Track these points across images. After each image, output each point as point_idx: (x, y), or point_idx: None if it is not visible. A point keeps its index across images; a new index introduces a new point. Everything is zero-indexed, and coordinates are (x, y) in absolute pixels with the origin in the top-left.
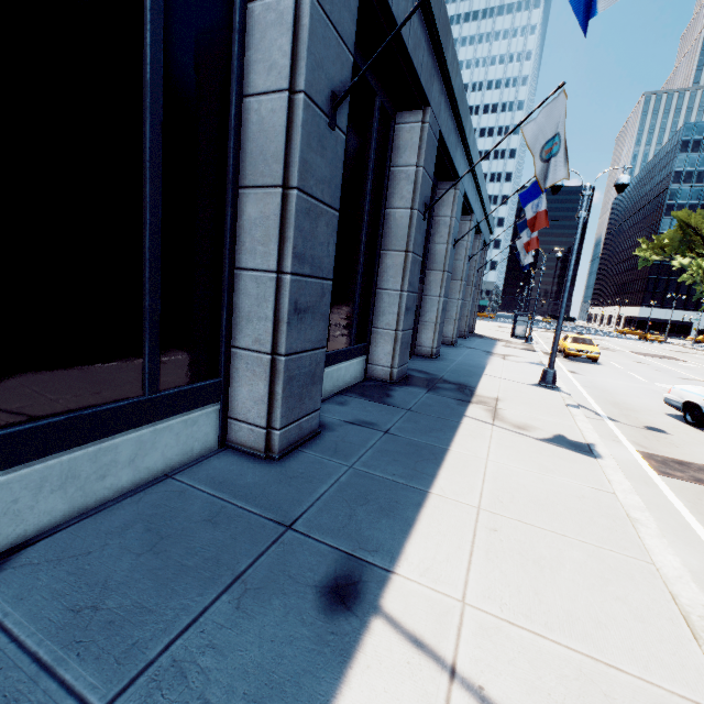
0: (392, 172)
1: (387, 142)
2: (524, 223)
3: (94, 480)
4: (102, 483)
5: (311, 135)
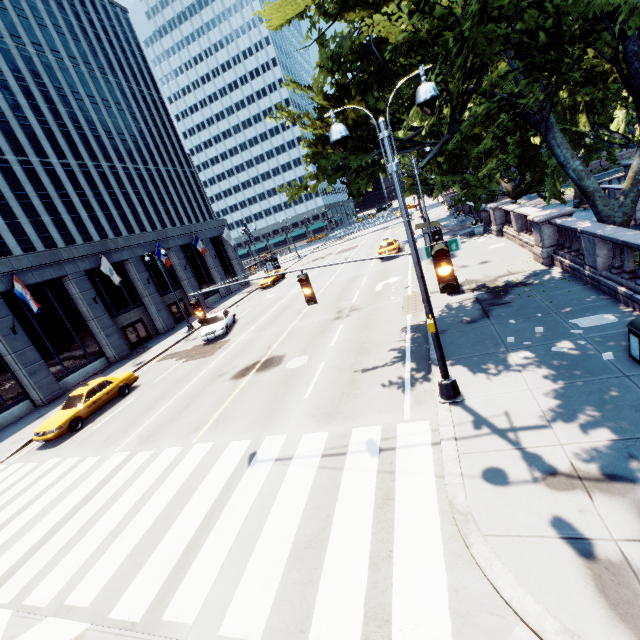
0: (73, 297)
1: (64, 290)
2: (195, 243)
3: (2, 422)
4: (5, 422)
5: (11, 342)
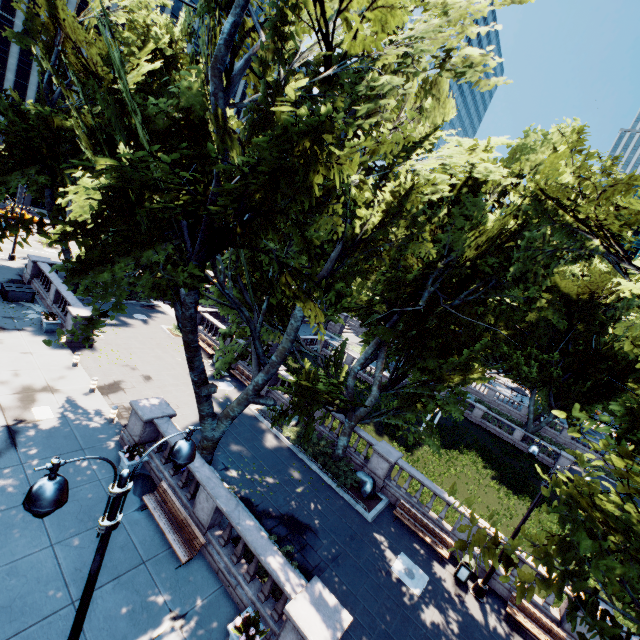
0: None
1: None
2: None
3: None
4: None
5: None
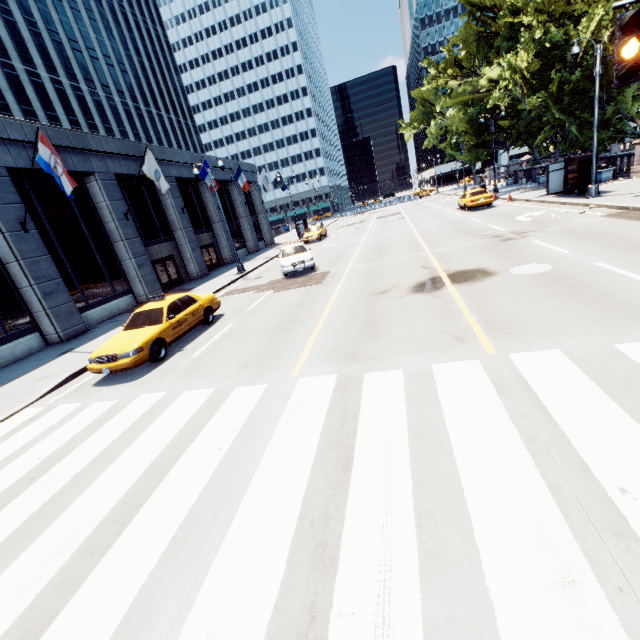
0: (97, 206)
1: (86, 195)
2: (236, 175)
3: (1, 359)
4: (4, 359)
5: (19, 241)
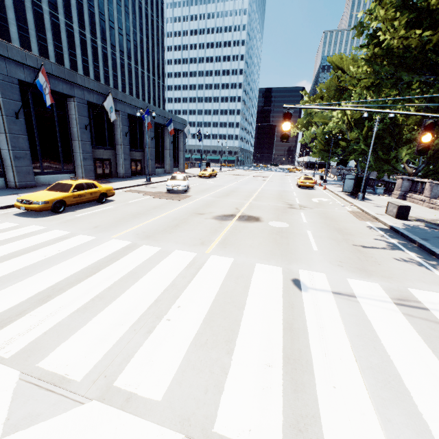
0: (70, 116)
1: (65, 108)
2: (168, 124)
3: None
4: None
5: (10, 123)
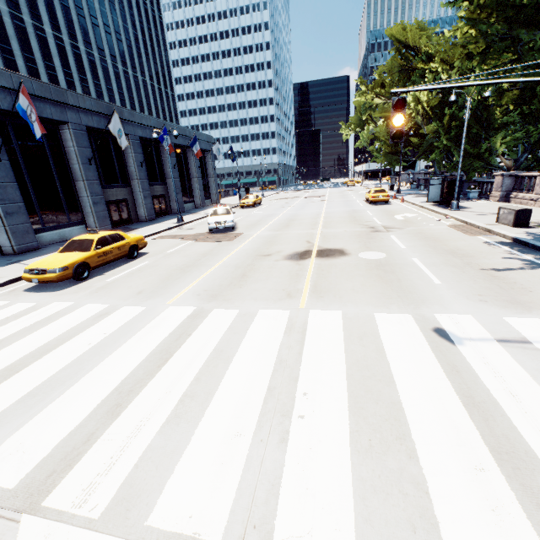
0: (66, 150)
1: (58, 139)
2: (192, 144)
3: None
4: None
5: None
